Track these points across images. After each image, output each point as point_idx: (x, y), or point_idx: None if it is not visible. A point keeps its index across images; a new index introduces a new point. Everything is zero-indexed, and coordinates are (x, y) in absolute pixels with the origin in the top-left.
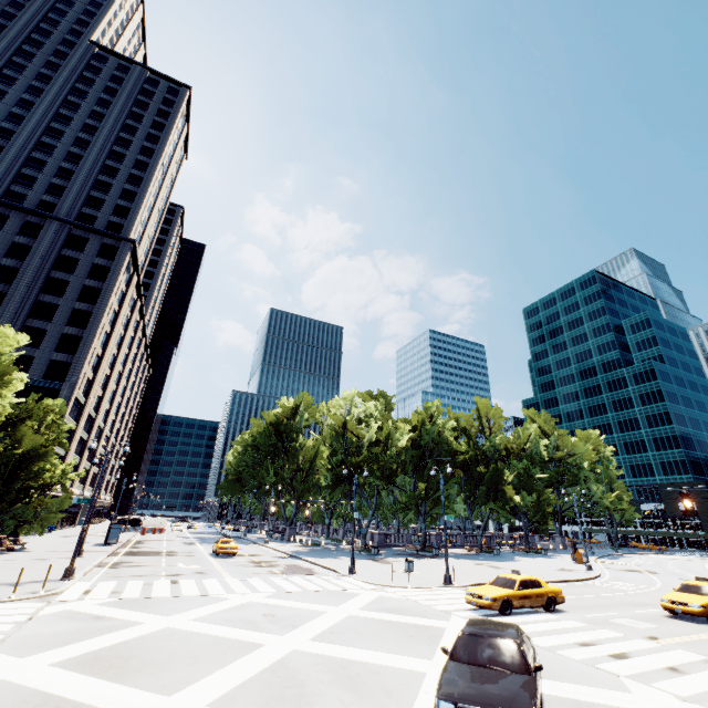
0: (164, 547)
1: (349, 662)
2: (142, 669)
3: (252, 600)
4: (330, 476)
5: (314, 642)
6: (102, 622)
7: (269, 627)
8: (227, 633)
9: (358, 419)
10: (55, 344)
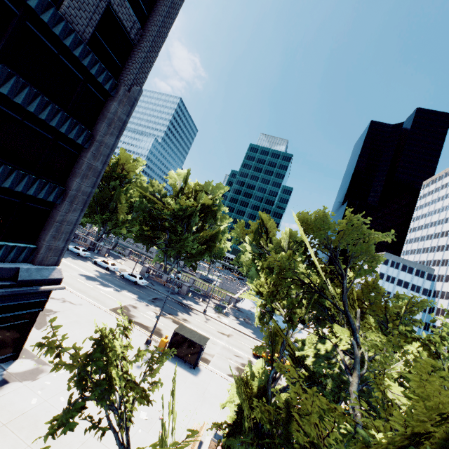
0: None
1: None
2: None
3: None
4: None
5: None
6: None
7: None
8: None
9: (255, 230)
10: None
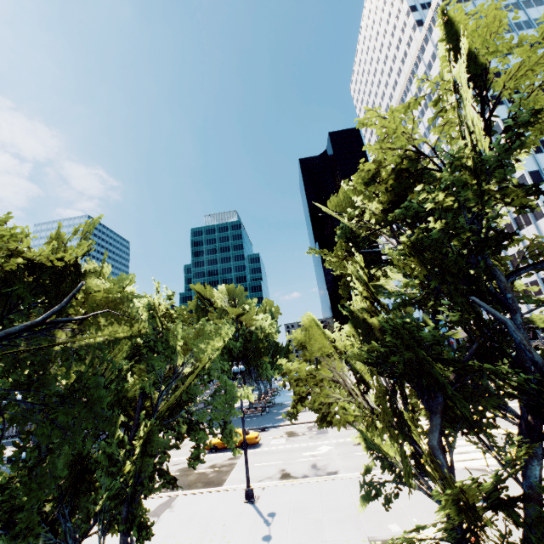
0: None
1: None
2: None
3: None
4: (220, 359)
5: None
6: None
7: None
8: None
9: (195, 308)
10: None
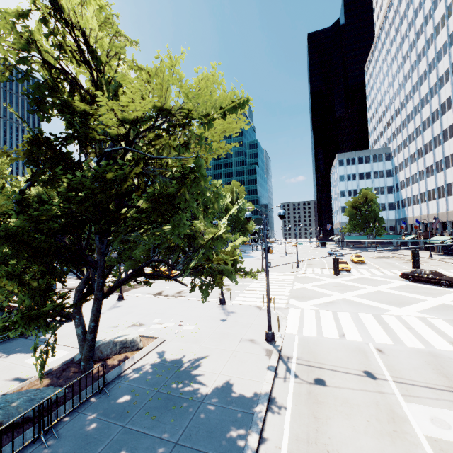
0: None
1: (397, 287)
2: (404, 301)
3: (308, 285)
4: None
5: (376, 287)
6: (338, 302)
7: (356, 288)
8: (363, 292)
9: None
10: None
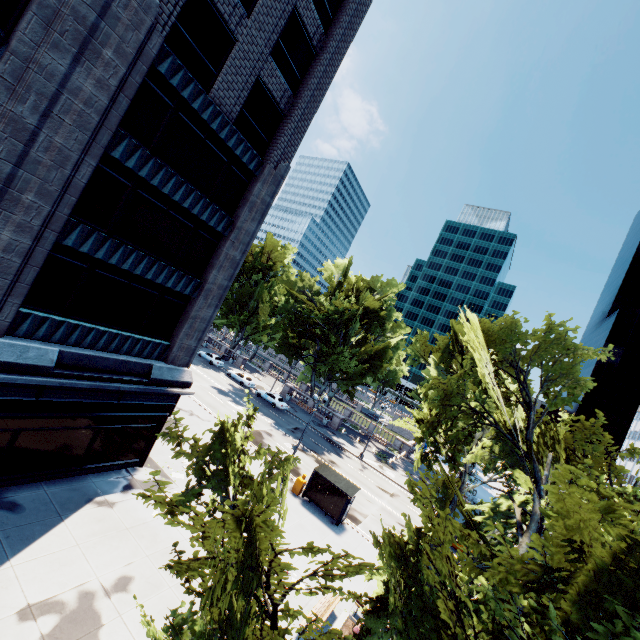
0: None
1: None
2: None
3: None
4: None
5: None
6: None
7: None
8: None
9: (443, 347)
10: (277, 32)
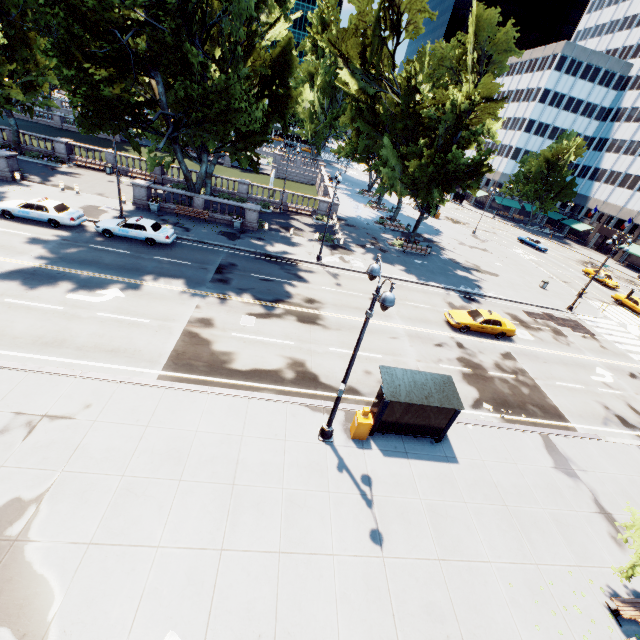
0: (385, 358)
1: None
2: None
3: None
4: (419, 170)
5: None
6: None
7: None
8: None
9: (374, 26)
10: None
